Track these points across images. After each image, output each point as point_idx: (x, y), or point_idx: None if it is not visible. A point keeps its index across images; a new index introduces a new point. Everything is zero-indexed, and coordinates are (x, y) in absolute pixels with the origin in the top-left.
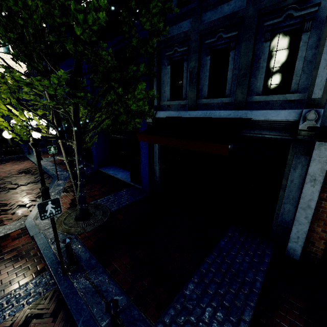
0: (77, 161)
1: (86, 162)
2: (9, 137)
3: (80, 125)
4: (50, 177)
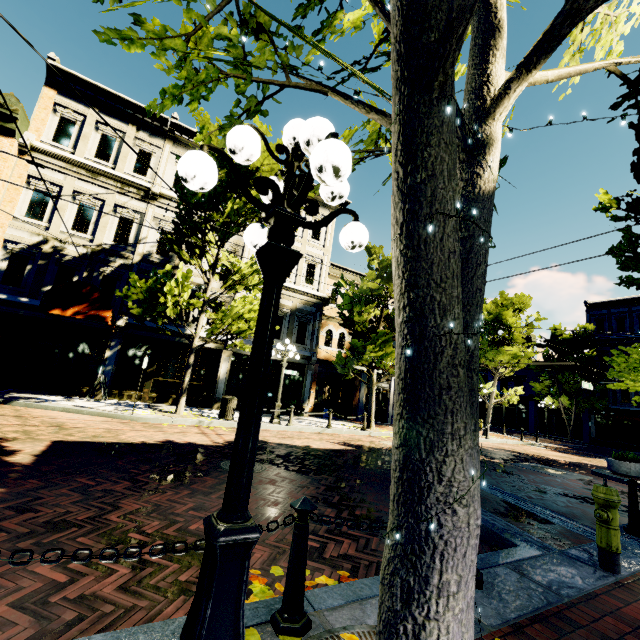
0: (573, 417)
1: (515, 429)
2: (543, 406)
3: (513, 405)
4: (510, 431)
